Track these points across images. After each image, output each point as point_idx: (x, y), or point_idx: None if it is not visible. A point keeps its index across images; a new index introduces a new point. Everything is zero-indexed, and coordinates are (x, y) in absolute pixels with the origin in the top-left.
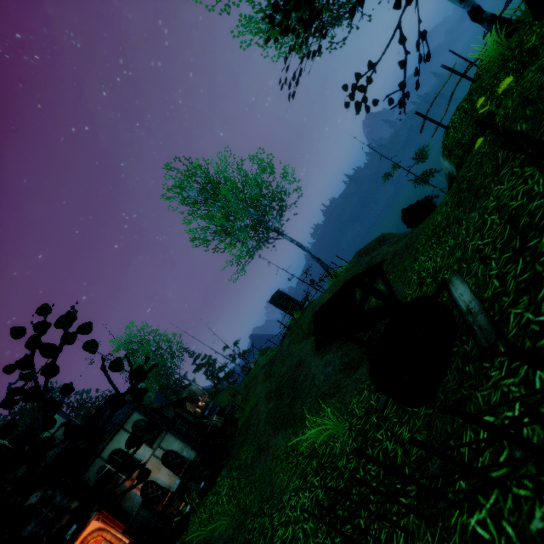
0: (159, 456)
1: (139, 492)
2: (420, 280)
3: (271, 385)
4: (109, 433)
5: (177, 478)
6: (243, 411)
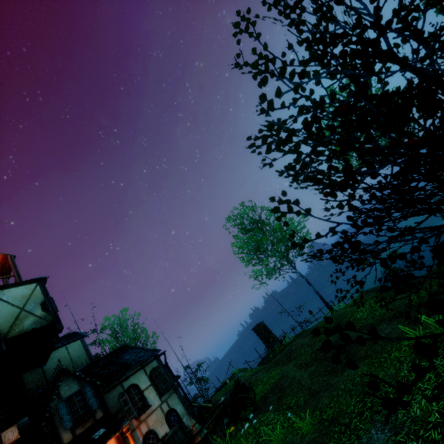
0: (164, 411)
1: (142, 438)
2: None
3: (303, 360)
4: (134, 366)
5: None
6: None
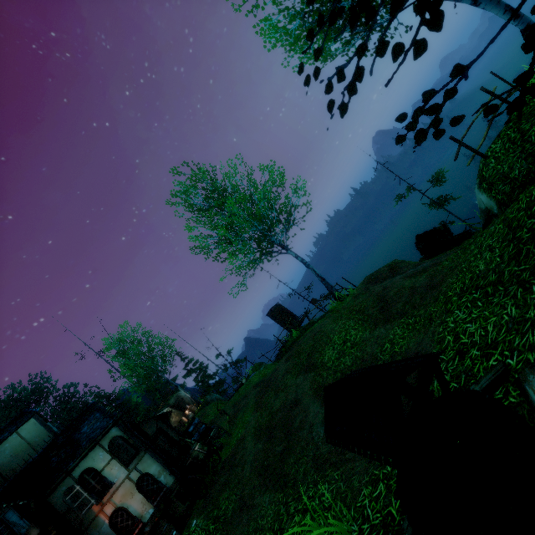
0: (134, 480)
1: (108, 520)
2: (459, 347)
3: (262, 419)
4: (83, 449)
5: (150, 507)
6: (229, 436)
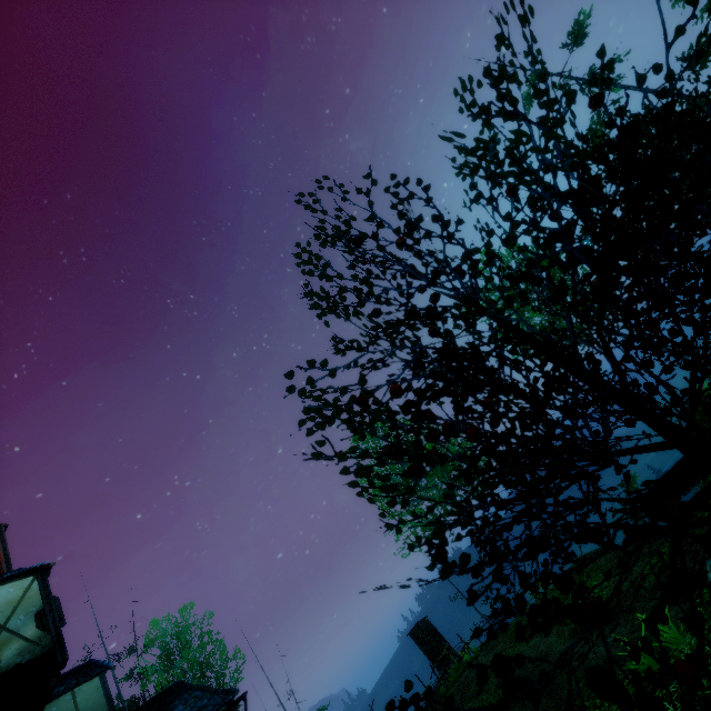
0: None
1: None
2: None
3: (484, 701)
4: None
5: None
6: None
